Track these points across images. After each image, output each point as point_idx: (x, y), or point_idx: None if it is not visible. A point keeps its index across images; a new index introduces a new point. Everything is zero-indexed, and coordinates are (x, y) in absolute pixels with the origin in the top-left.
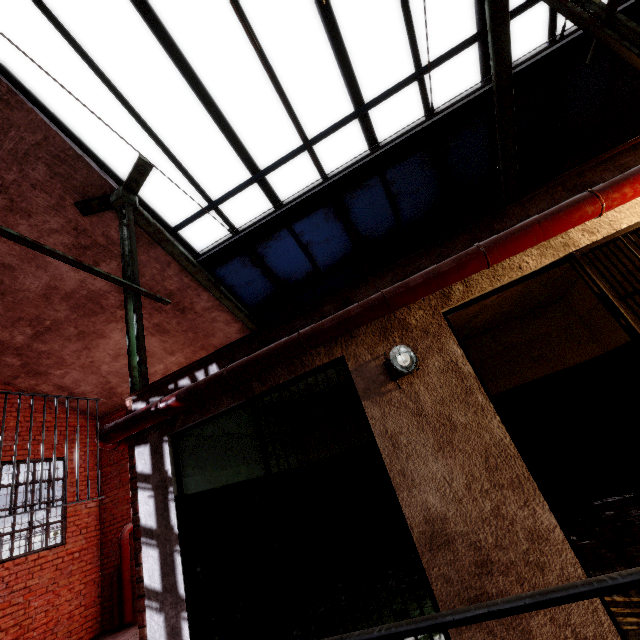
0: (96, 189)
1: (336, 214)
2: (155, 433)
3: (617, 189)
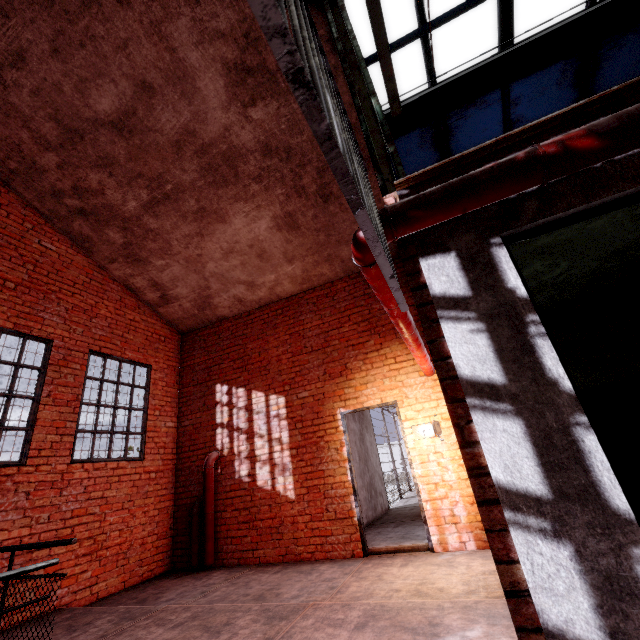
0: None
1: (576, 74)
2: (466, 235)
3: None
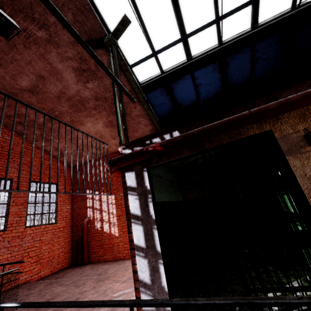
0: (96, 34)
1: (219, 68)
2: (138, 166)
3: None
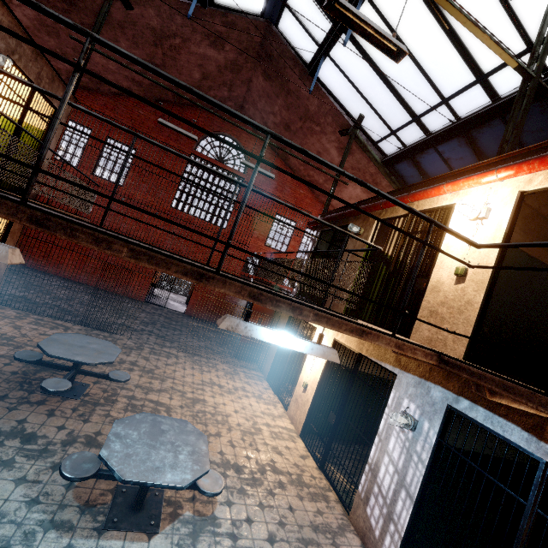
0: (345, 126)
1: (467, 142)
2: (319, 228)
3: (413, 195)
